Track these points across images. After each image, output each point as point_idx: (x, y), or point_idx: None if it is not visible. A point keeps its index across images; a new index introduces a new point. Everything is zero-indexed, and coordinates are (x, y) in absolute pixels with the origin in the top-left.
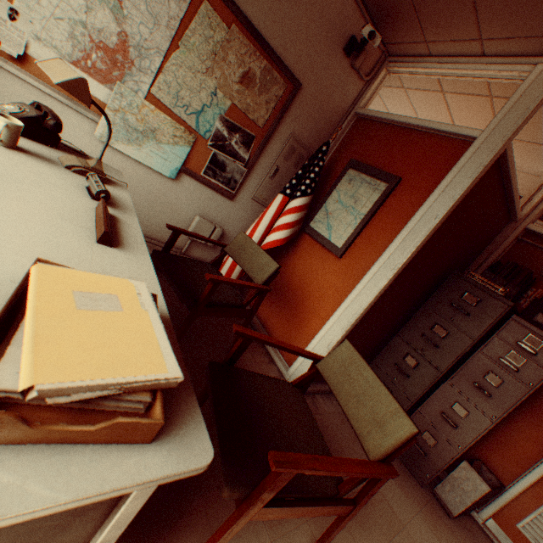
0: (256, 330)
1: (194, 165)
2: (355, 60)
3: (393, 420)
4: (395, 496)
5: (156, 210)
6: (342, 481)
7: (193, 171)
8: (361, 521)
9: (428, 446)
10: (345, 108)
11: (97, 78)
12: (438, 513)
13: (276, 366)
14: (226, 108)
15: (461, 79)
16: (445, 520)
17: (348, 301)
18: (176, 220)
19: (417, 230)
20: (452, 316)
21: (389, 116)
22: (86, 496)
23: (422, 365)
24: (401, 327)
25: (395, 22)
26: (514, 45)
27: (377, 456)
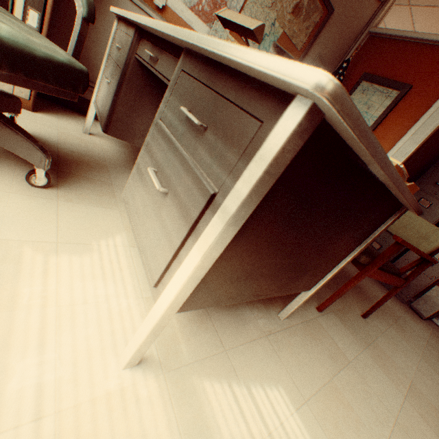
0: None
1: None
2: None
3: (434, 235)
4: (391, 304)
5: None
6: (400, 268)
7: None
8: (379, 309)
9: None
10: (360, 28)
11: (203, 19)
12: (414, 316)
13: None
14: (278, 36)
15: None
16: (419, 320)
17: None
18: None
19: (425, 126)
20: (435, 192)
21: (403, 33)
22: (416, 204)
23: None
24: None
25: None
26: None
27: (425, 252)
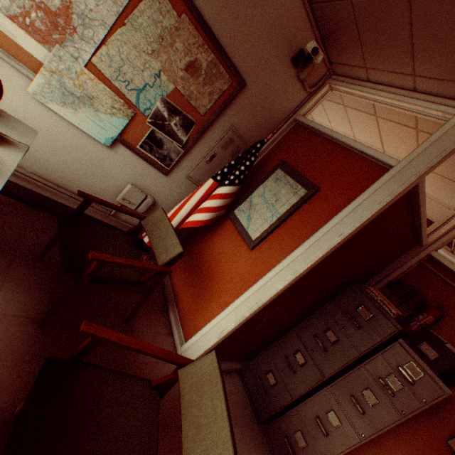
0: (167, 298)
1: (131, 137)
2: (301, 72)
3: None
4: None
5: (88, 172)
6: None
7: (130, 143)
8: None
9: (298, 446)
10: (287, 112)
11: (36, 37)
12: None
13: (172, 339)
14: (168, 90)
15: (392, 108)
16: None
17: (247, 294)
18: (108, 184)
19: (321, 242)
20: (345, 324)
21: (322, 128)
22: None
23: (309, 364)
24: (301, 321)
25: (341, 44)
26: (444, 86)
27: None
